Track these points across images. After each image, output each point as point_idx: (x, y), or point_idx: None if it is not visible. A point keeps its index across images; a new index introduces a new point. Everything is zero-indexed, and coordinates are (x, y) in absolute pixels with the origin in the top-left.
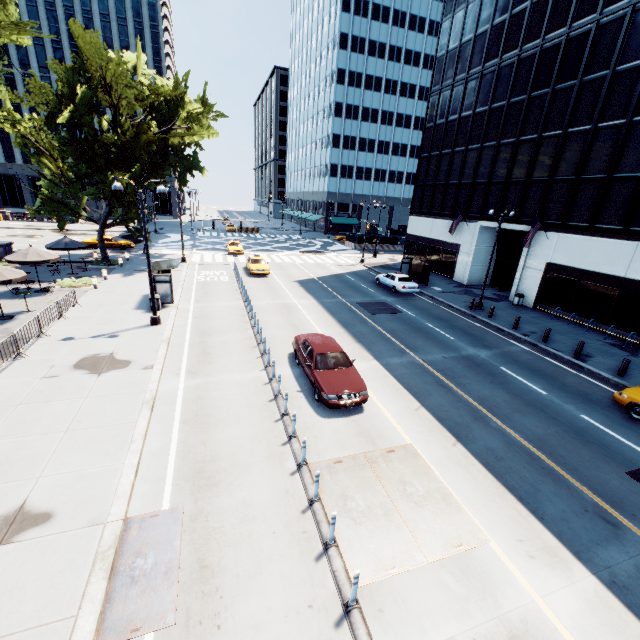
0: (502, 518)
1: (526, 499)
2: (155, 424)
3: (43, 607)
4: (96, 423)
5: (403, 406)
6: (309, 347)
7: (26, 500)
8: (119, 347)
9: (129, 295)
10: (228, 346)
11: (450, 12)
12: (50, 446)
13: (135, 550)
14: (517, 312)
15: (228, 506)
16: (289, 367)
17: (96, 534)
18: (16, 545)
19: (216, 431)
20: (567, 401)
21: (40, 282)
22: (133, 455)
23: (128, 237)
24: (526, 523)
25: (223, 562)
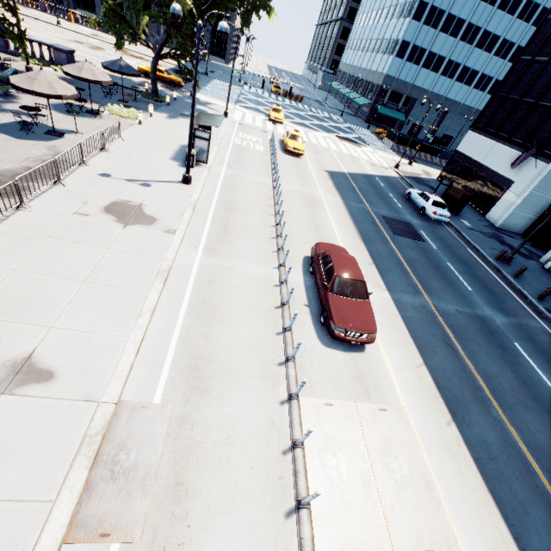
0: (482, 534)
1: (511, 519)
2: (165, 299)
3: (27, 480)
4: (112, 281)
5: (405, 358)
6: (330, 264)
7: (35, 350)
8: (148, 199)
9: (168, 141)
10: (248, 229)
11: None
12: (67, 294)
13: (120, 441)
14: (545, 279)
15: (214, 420)
16: (302, 273)
17: (89, 412)
18: (17, 399)
19: (219, 326)
20: None
21: (93, 102)
22: (138, 331)
23: (180, 73)
24: (506, 550)
25: (198, 485)
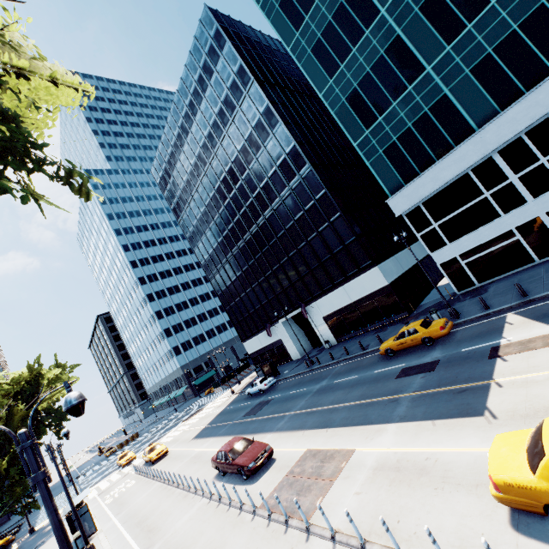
0: (357, 437)
1: (363, 422)
2: None
3: None
4: None
5: (295, 438)
6: (222, 453)
7: None
8: None
9: None
10: (166, 511)
11: (195, 246)
12: None
13: None
14: (331, 351)
15: None
16: (219, 482)
17: None
18: None
19: None
20: (366, 371)
21: None
22: None
23: None
24: (366, 430)
25: None
